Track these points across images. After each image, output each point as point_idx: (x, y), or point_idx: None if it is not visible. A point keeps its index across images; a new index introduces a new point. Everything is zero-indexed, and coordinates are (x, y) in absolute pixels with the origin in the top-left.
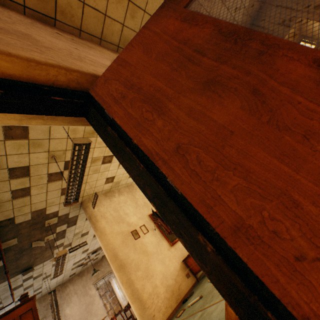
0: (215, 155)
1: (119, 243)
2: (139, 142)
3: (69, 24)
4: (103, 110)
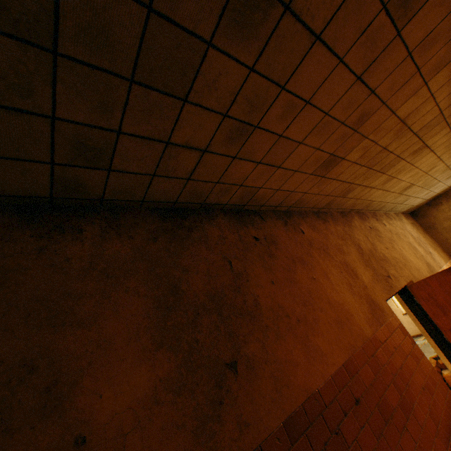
0: None
1: None
2: (434, 320)
3: (365, 209)
4: (412, 297)
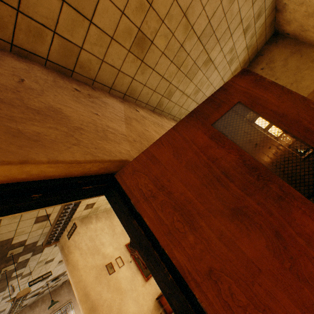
0: (245, 290)
1: (92, 280)
2: (170, 253)
3: (85, 75)
4: (128, 198)
